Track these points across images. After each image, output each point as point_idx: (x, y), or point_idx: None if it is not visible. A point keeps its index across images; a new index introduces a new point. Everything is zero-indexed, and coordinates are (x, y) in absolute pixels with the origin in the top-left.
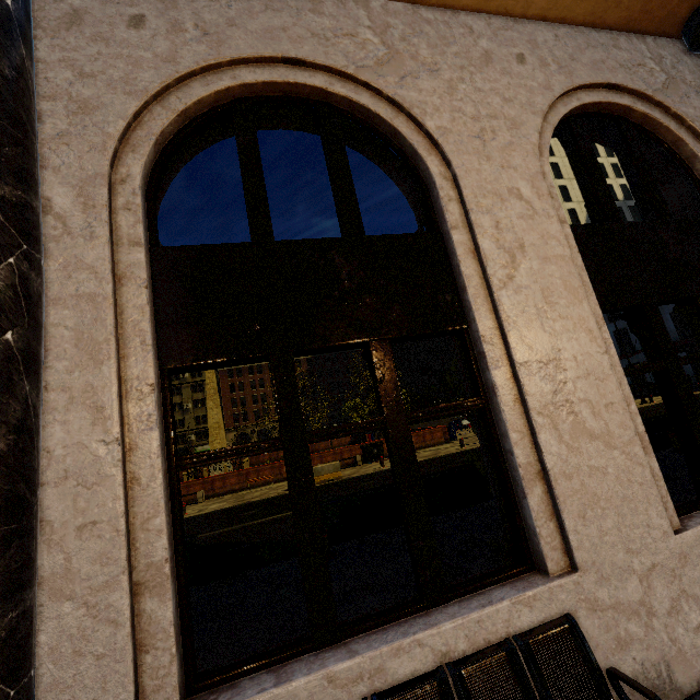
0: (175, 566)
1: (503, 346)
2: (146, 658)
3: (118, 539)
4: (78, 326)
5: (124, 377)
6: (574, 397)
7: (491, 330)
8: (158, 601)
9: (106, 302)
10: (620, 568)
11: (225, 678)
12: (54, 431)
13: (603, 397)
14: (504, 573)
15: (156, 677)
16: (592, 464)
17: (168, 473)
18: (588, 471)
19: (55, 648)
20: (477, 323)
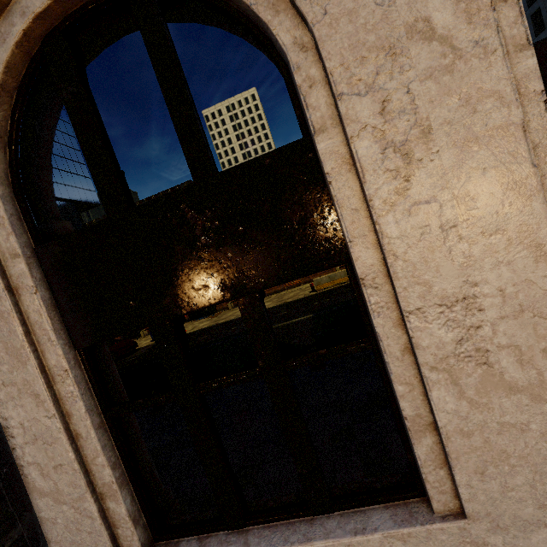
0: (127, 475)
1: (391, 286)
2: (118, 531)
3: (77, 474)
4: (2, 338)
5: (47, 367)
6: (491, 344)
7: (374, 269)
8: (115, 503)
9: (11, 316)
10: (526, 521)
11: (174, 536)
12: (19, 411)
13: (542, 339)
14: (390, 496)
15: (127, 540)
16: (505, 420)
17: (105, 420)
18: (498, 428)
19: (67, 526)
20: (354, 263)
